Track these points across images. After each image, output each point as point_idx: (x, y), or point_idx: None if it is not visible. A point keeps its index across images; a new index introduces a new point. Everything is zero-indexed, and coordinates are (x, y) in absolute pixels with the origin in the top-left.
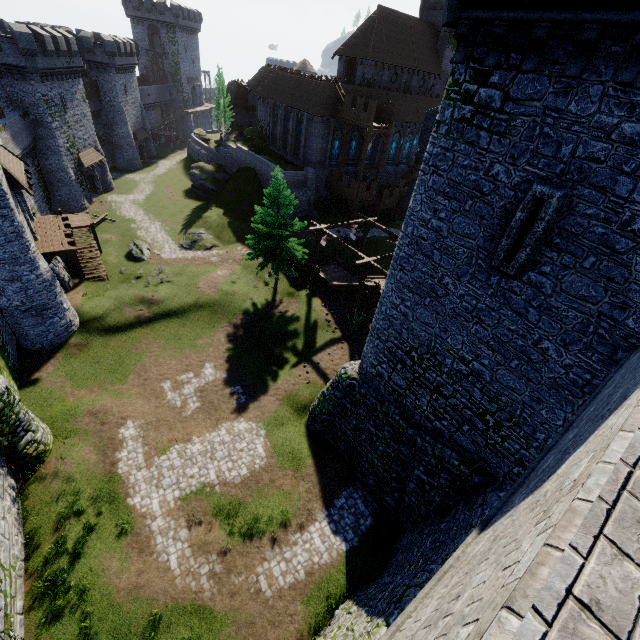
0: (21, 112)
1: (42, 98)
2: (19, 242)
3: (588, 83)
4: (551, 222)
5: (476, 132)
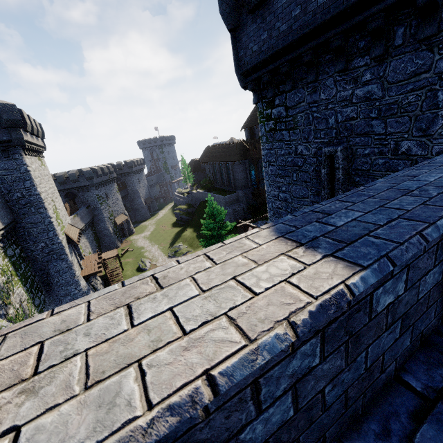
0: (86, 206)
1: (96, 196)
2: (70, 272)
3: (324, 80)
4: (346, 168)
5: (280, 133)
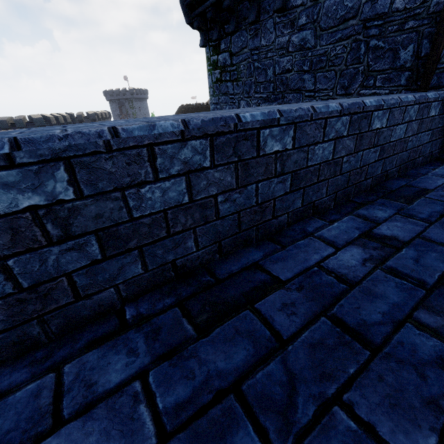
0: None
1: None
2: None
3: (265, 21)
4: None
5: (225, 85)
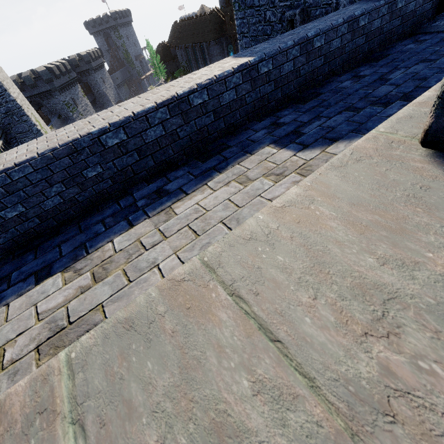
0: (57, 116)
1: (63, 104)
2: None
3: None
4: None
5: None
